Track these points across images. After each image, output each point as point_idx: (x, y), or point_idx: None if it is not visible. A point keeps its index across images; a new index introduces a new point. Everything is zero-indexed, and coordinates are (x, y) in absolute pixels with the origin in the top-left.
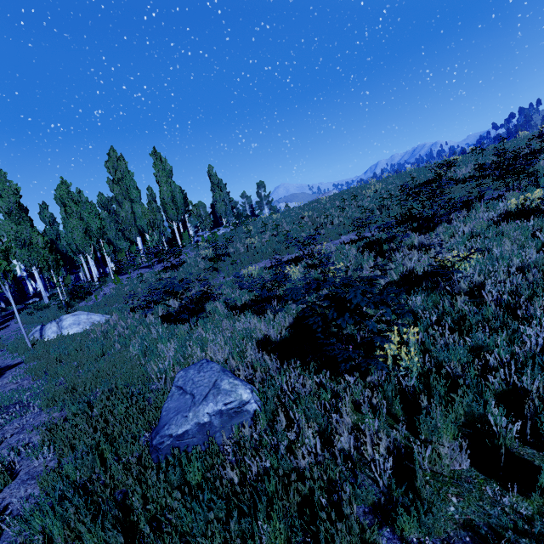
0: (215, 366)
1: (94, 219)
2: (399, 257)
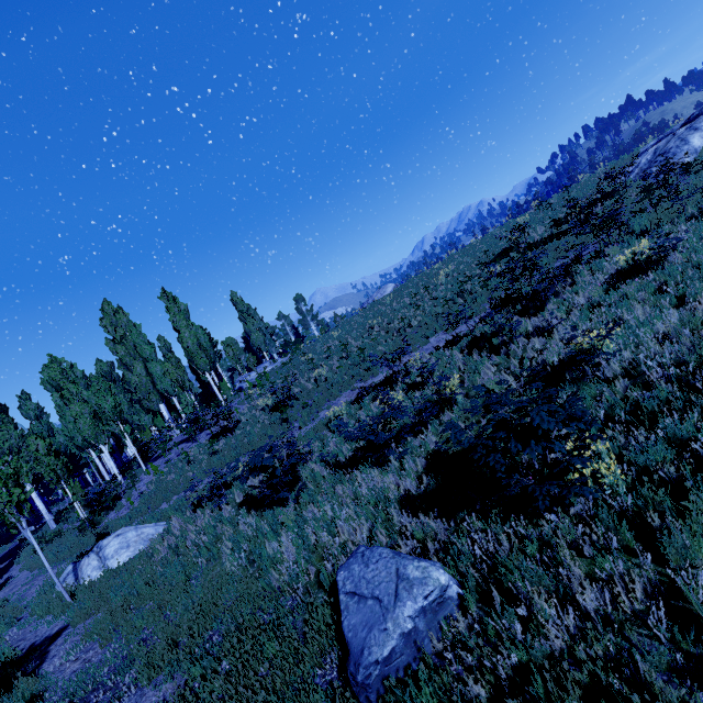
0: (384, 551)
1: (105, 397)
2: (518, 350)
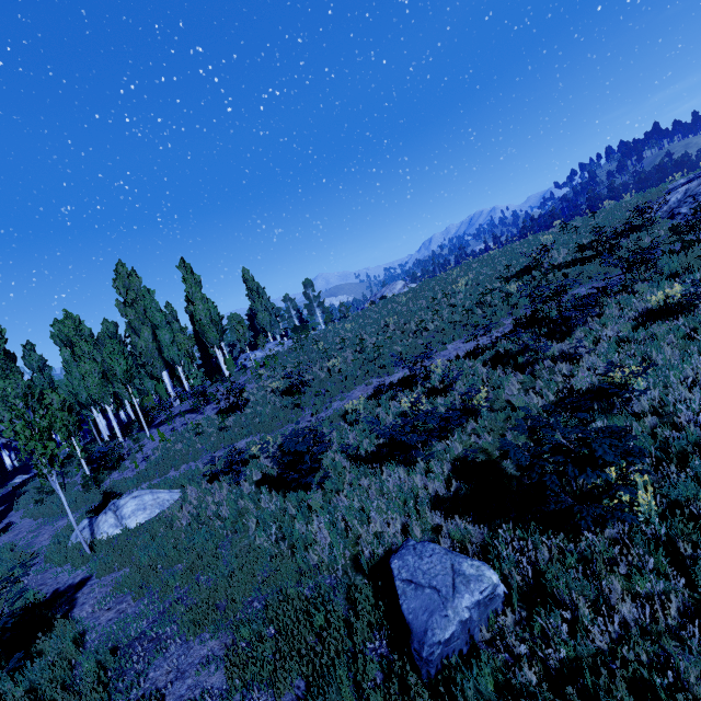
0: (436, 547)
1: (118, 360)
2: (544, 372)
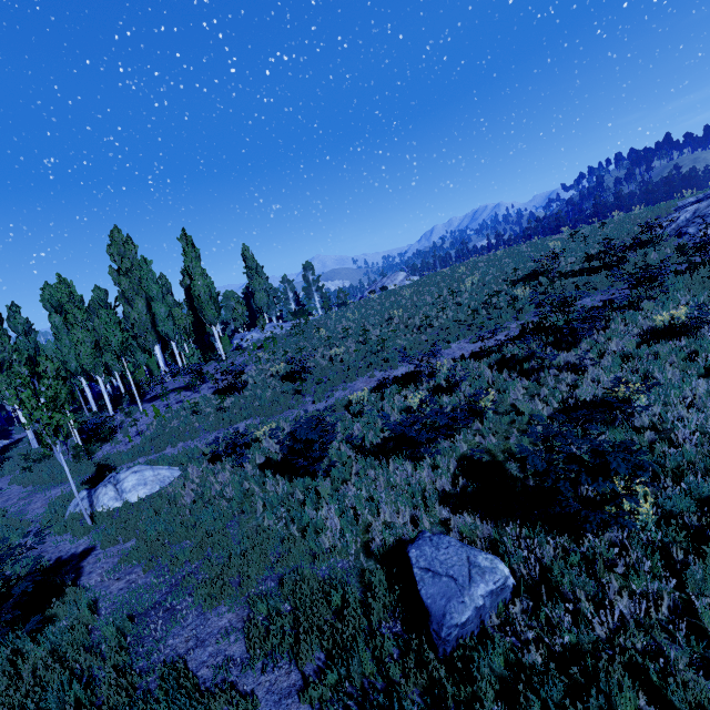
0: (452, 540)
1: (114, 331)
2: (549, 380)
